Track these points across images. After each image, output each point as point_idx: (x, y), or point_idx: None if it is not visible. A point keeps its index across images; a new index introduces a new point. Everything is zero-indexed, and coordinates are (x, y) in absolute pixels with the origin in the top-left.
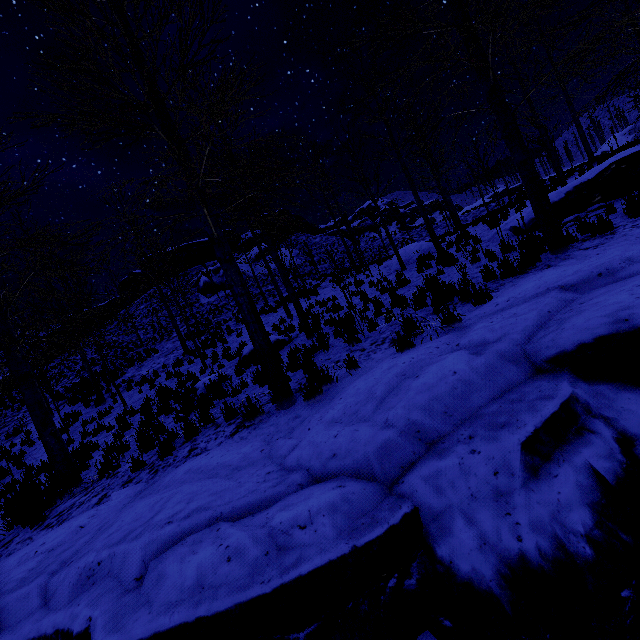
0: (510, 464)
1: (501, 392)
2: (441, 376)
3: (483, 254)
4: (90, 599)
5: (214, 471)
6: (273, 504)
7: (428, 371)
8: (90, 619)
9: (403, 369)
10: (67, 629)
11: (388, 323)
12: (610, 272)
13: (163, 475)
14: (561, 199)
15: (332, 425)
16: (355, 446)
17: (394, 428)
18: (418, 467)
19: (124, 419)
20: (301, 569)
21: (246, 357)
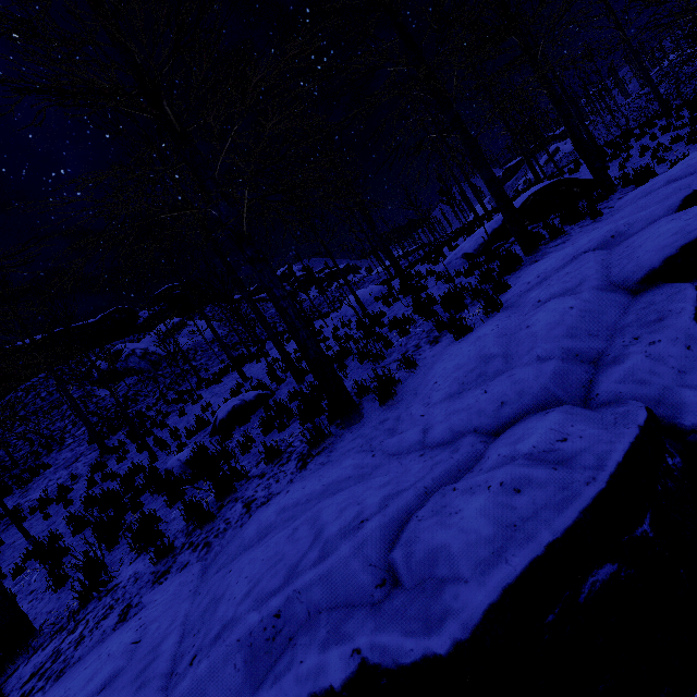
0: (696, 336)
1: (622, 310)
2: (560, 314)
3: (454, 275)
4: (320, 643)
5: (331, 490)
6: (473, 463)
7: (538, 318)
8: (357, 651)
9: (499, 332)
10: (309, 696)
11: (403, 338)
12: (620, 233)
13: (226, 541)
14: (500, 226)
15: (459, 395)
16: (525, 385)
17: (553, 359)
18: (602, 378)
19: (48, 547)
20: (615, 457)
21: (224, 421)
